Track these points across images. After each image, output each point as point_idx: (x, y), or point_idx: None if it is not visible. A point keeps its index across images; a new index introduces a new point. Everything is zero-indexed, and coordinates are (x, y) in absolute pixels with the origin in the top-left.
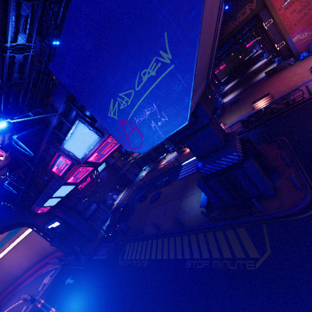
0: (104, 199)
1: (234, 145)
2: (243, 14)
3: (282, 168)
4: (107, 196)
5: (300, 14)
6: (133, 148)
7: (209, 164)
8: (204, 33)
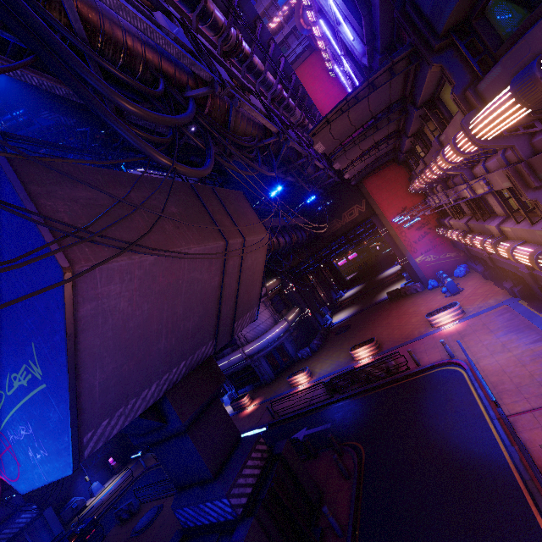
0: (70, 489)
1: (234, 476)
2: (350, 214)
3: (330, 538)
4: (81, 481)
5: (420, 232)
6: (9, 478)
7: (190, 506)
8: (132, 328)
